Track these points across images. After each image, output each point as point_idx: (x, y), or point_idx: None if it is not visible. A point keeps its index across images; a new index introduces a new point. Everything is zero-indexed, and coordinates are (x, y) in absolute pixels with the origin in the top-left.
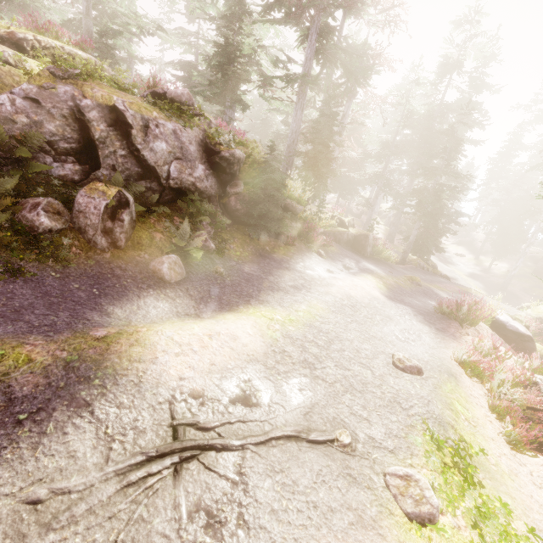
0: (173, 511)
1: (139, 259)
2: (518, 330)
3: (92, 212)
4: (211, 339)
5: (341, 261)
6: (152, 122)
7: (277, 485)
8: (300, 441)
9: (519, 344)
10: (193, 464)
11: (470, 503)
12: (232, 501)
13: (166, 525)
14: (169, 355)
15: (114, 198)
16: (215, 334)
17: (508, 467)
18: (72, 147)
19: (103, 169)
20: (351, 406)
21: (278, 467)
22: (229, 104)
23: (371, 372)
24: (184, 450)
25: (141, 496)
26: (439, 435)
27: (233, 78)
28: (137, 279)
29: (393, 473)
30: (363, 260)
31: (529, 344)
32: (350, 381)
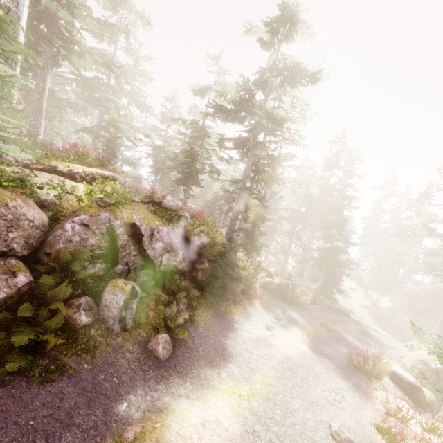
0: None
1: (140, 338)
2: (411, 382)
3: (114, 306)
4: (204, 427)
5: (273, 312)
6: (155, 230)
7: None
8: None
9: (414, 394)
10: None
11: None
12: None
13: None
14: None
15: (129, 292)
16: (206, 421)
17: None
18: (103, 252)
19: (119, 265)
20: None
21: None
22: (190, 185)
23: None
24: None
25: None
26: None
27: (195, 171)
28: (140, 361)
29: None
30: (288, 308)
31: (421, 395)
32: None
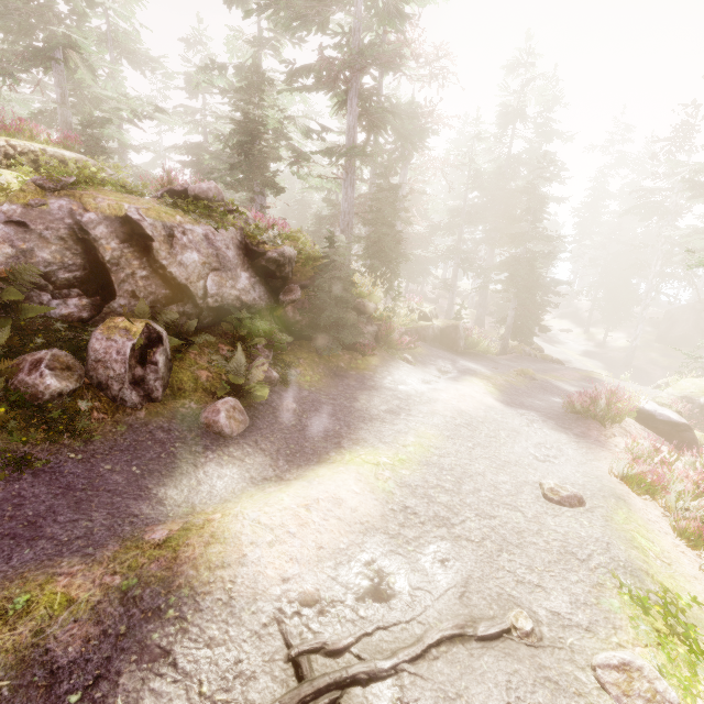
0: None
1: (184, 411)
2: (671, 419)
3: (114, 359)
4: (310, 511)
5: (434, 365)
6: (177, 229)
7: None
8: (468, 641)
9: (676, 437)
10: None
11: None
12: None
13: None
14: (260, 547)
15: (142, 336)
16: (312, 503)
17: None
18: (75, 276)
19: (119, 298)
20: (514, 571)
21: (452, 691)
22: (259, 190)
23: (521, 515)
24: (318, 694)
25: None
26: (636, 590)
27: (260, 158)
28: (187, 441)
29: (604, 664)
30: (459, 359)
31: (688, 435)
32: (501, 533)
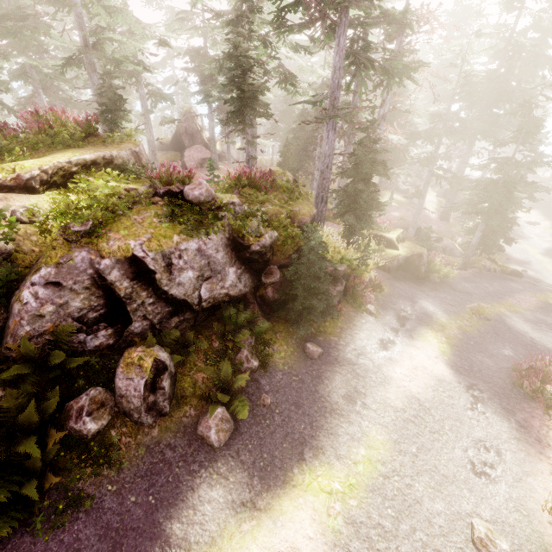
0: None
1: (186, 420)
2: None
3: (133, 395)
4: None
5: (394, 309)
6: (174, 255)
7: None
8: None
9: None
10: None
11: None
12: None
13: None
14: None
15: (152, 369)
16: None
17: None
18: (101, 313)
19: (134, 322)
20: None
21: None
22: (249, 121)
23: None
24: None
25: None
26: None
27: (250, 93)
28: (187, 457)
29: None
30: (419, 295)
31: None
32: None
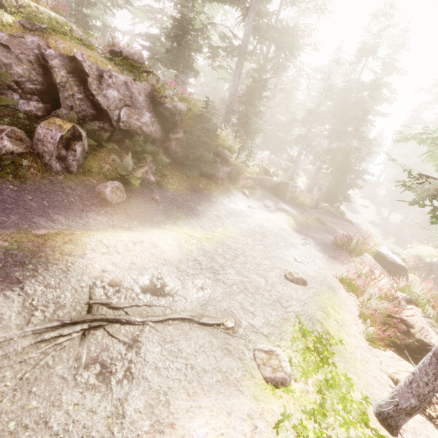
0: (74, 361)
1: (88, 183)
2: (396, 261)
3: (49, 141)
4: (135, 245)
5: (262, 201)
6: (106, 73)
7: (165, 351)
8: (192, 323)
9: (395, 273)
10: (99, 331)
11: (321, 377)
12: (125, 358)
13: (66, 371)
14: (96, 253)
15: (69, 132)
16: (139, 242)
17: (362, 356)
18: (37, 88)
19: (62, 108)
20: (242, 303)
21: (169, 339)
22: (182, 70)
23: (265, 281)
24: (94, 321)
25: (50, 350)
26: (307, 327)
27: (186, 48)
28: (83, 197)
29: (260, 349)
30: (281, 202)
31: (403, 273)
32: (246, 285)
